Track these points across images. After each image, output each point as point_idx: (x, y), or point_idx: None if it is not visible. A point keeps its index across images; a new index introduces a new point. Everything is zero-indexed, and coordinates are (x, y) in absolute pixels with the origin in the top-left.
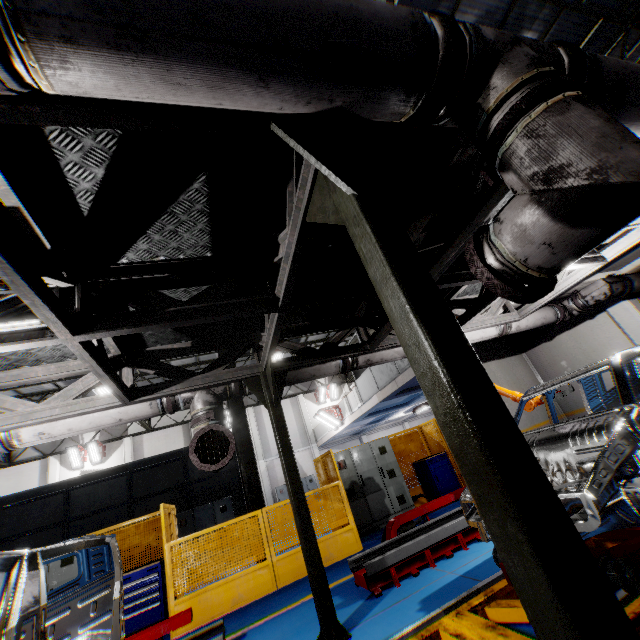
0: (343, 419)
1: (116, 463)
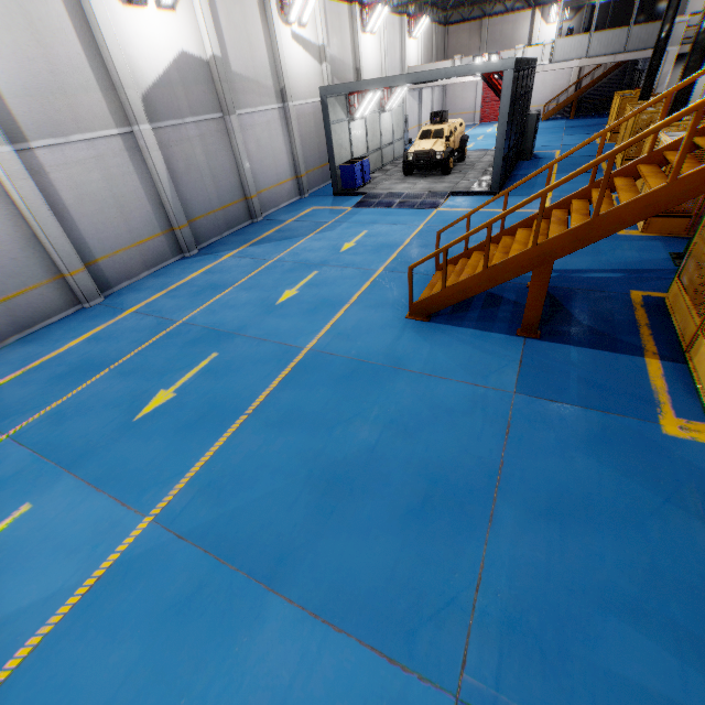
0: None
1: (313, 36)
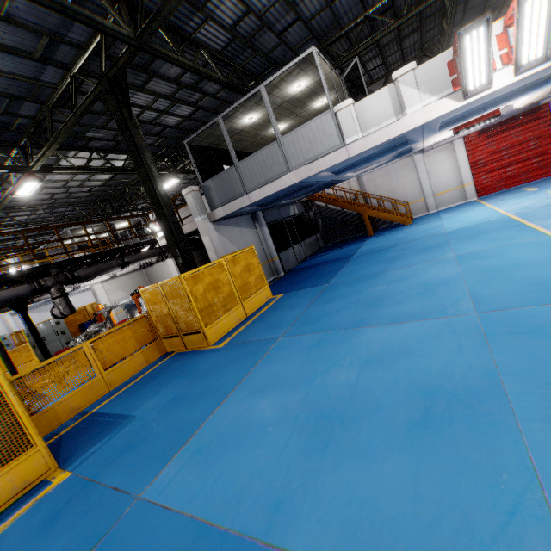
0: None
1: None
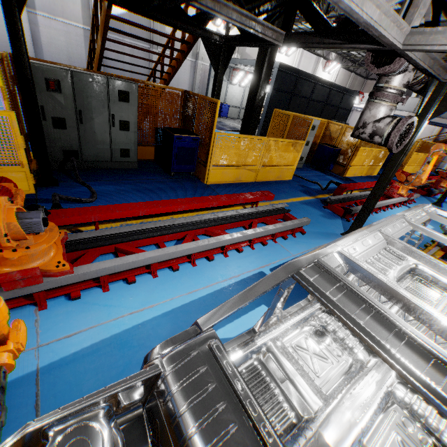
0: (360, 102)
1: None
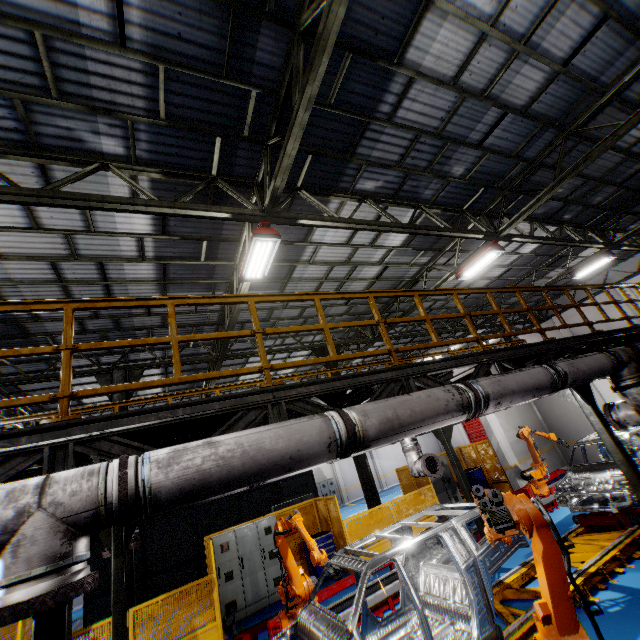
0: None
1: None
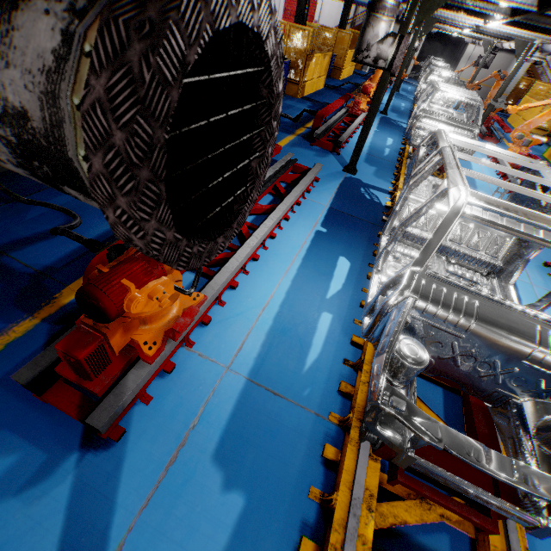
0: None
1: None
